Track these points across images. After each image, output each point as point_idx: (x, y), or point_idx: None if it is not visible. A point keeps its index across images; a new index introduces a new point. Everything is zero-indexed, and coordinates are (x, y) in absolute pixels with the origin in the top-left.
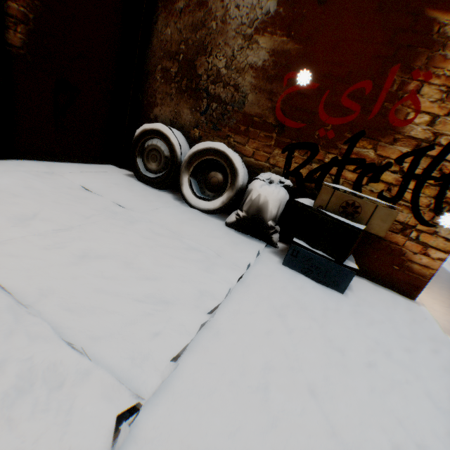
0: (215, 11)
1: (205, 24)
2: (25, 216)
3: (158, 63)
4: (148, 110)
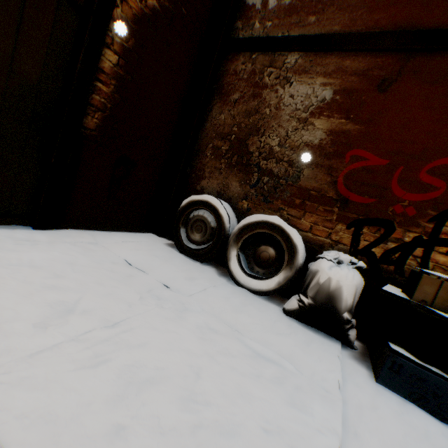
0: (269, 100)
1: (259, 110)
2: (63, 306)
3: (210, 142)
4: (194, 182)
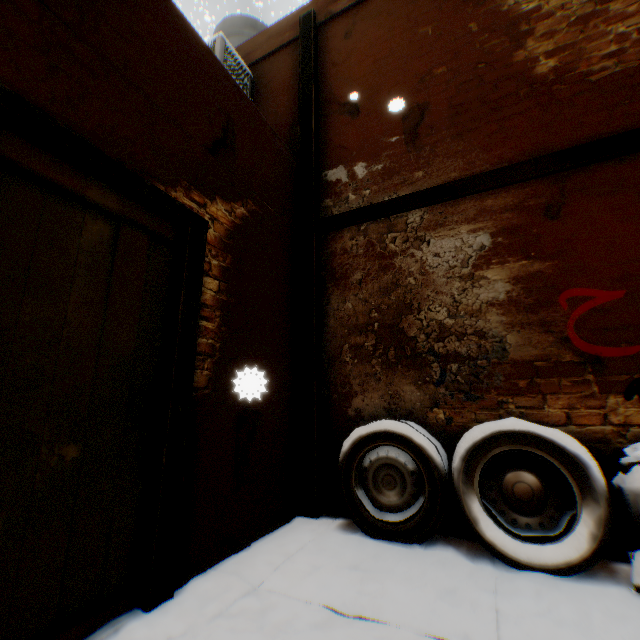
0: (407, 267)
1: (398, 282)
2: None
3: (343, 342)
4: (341, 406)
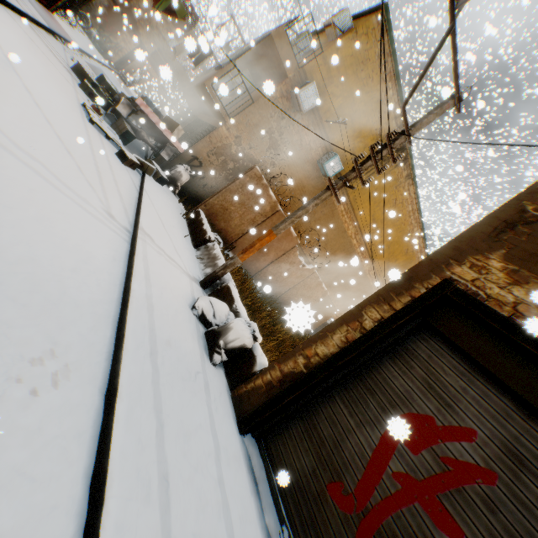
0: None
1: None
2: None
3: None
4: None
